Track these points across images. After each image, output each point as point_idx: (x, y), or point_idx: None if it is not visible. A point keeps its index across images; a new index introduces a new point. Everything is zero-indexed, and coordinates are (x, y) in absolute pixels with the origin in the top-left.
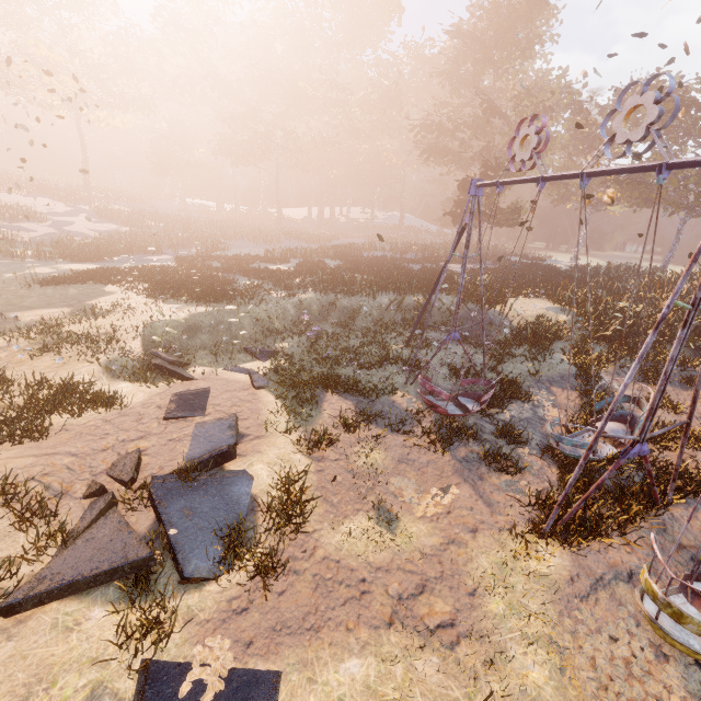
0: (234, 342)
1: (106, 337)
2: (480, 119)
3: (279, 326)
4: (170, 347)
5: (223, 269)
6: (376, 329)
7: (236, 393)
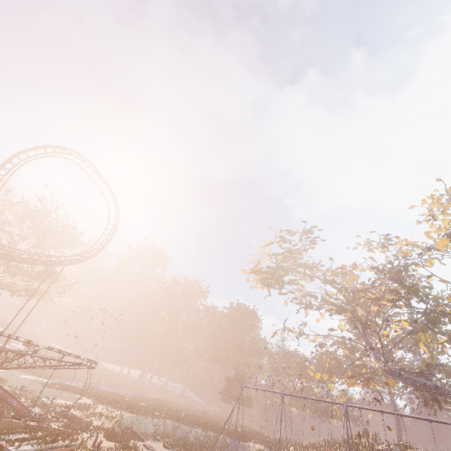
0: (152, 431)
1: (111, 416)
2: (234, 350)
3: (158, 432)
4: (132, 427)
5: (117, 398)
6: (197, 442)
7: (163, 449)
